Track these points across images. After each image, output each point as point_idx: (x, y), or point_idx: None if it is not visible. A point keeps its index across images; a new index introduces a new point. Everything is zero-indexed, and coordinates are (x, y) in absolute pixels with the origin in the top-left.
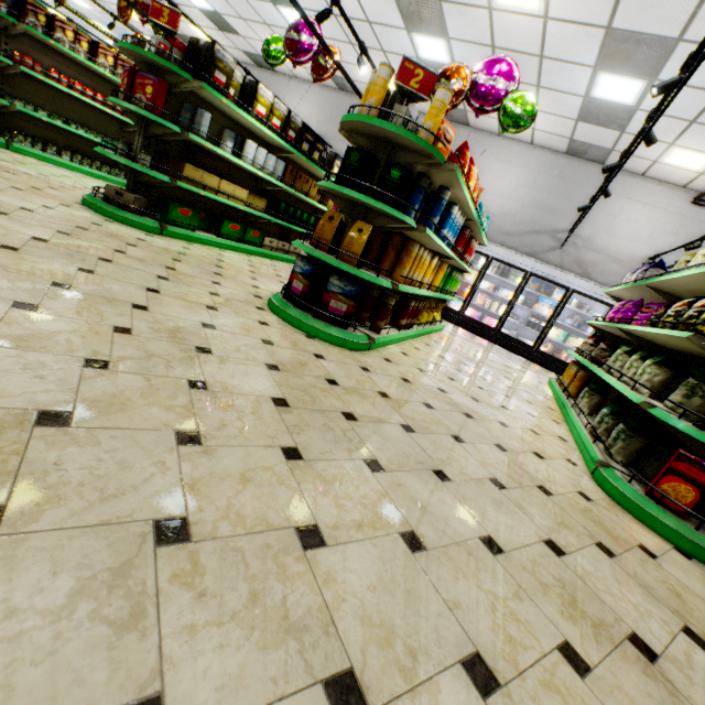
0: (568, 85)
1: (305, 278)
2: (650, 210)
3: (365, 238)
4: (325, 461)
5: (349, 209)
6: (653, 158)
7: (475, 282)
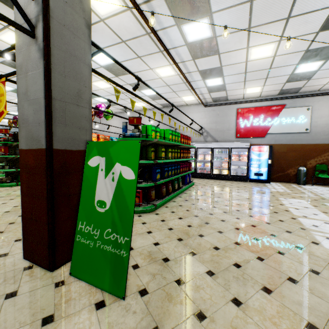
0: (139, 95)
1: None
2: (195, 114)
3: None
4: (6, 217)
5: None
6: (182, 100)
7: None
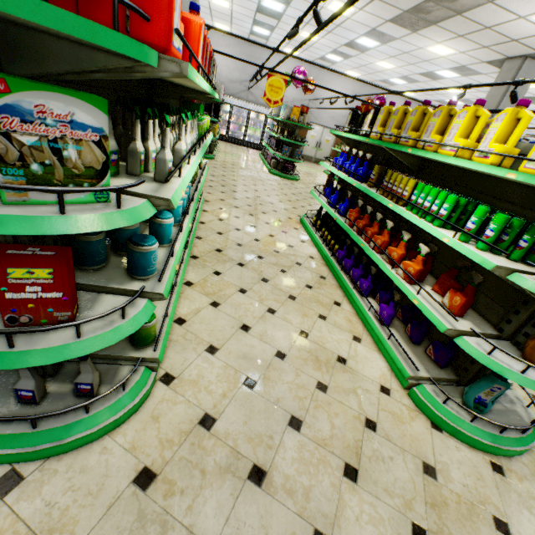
0: None
1: None
2: None
3: None
4: None
5: None
6: None
7: None
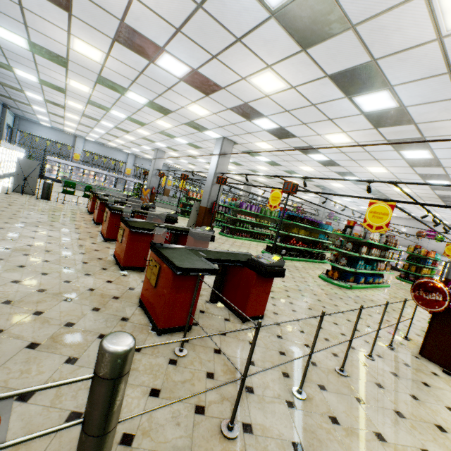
0: None
1: (403, 274)
2: None
3: (414, 268)
4: None
5: (409, 263)
6: None
7: (442, 270)
